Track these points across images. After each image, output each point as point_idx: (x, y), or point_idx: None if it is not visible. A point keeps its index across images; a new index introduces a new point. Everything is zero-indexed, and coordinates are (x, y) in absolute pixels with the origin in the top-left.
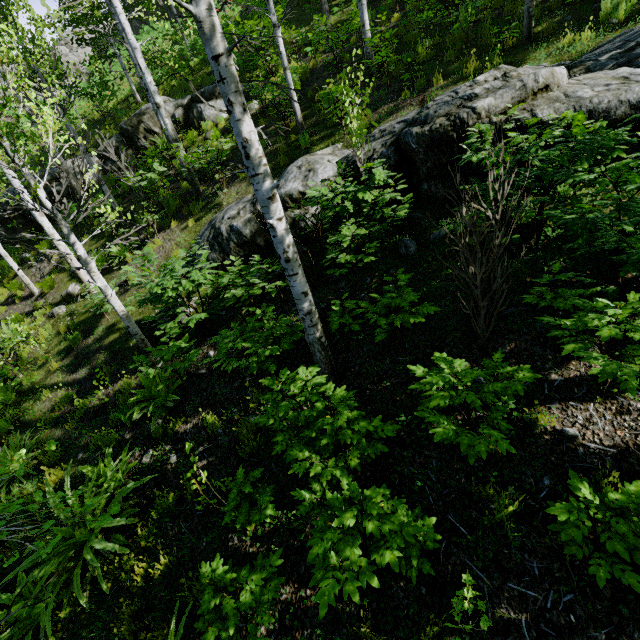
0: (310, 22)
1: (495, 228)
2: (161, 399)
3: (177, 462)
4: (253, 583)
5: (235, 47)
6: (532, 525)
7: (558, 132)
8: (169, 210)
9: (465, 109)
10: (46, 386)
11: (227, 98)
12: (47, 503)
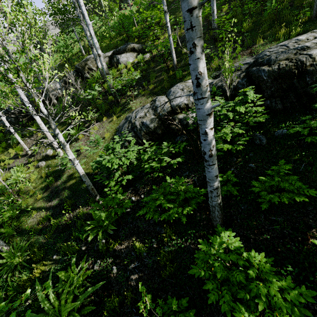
0: (175, 13)
1: None
2: (104, 227)
3: (117, 272)
4: None
5: (134, 26)
6: None
7: None
8: (102, 111)
9: (303, 55)
10: (34, 208)
11: (192, 42)
12: (35, 288)
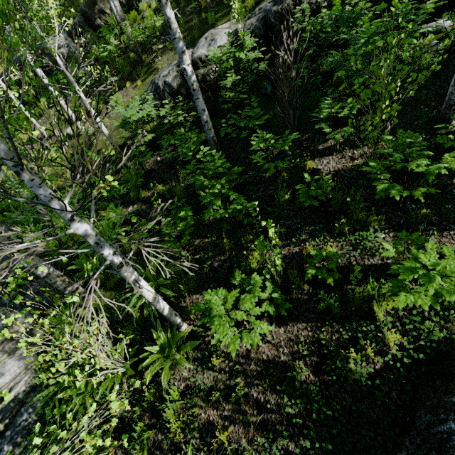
0: None
1: (291, 66)
2: (134, 182)
3: (146, 209)
4: (182, 224)
5: None
6: (294, 202)
7: (347, 8)
8: (124, 74)
9: None
10: (67, 186)
11: None
12: None
